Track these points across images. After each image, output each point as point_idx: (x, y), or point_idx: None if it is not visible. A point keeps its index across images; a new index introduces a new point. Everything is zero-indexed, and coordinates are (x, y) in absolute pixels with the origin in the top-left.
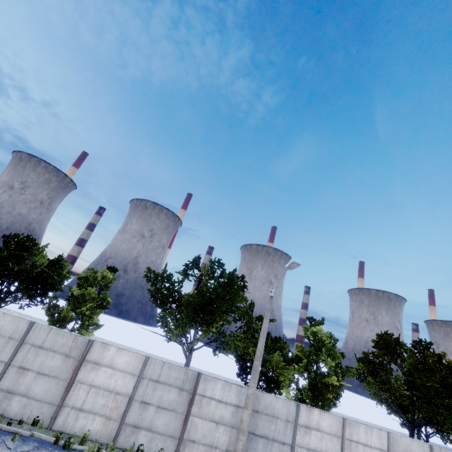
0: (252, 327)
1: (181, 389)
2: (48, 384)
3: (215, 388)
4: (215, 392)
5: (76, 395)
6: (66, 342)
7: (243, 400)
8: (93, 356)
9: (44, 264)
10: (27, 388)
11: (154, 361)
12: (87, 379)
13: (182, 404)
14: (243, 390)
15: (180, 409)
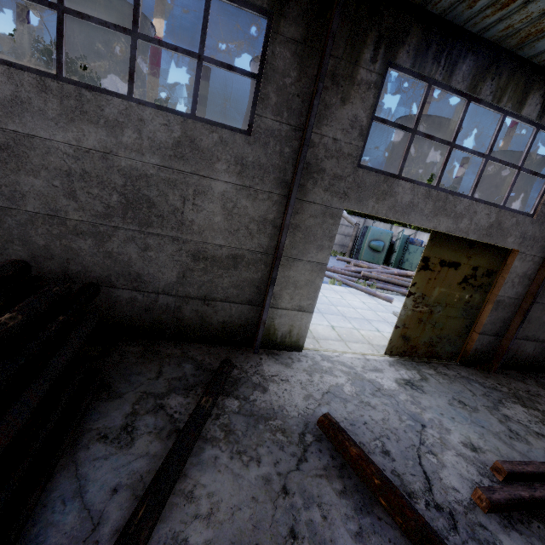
0: None
1: None
2: None
3: None
4: None
5: None
6: None
7: None
8: None
9: None
10: None
11: None
12: None
13: None
14: None
15: None
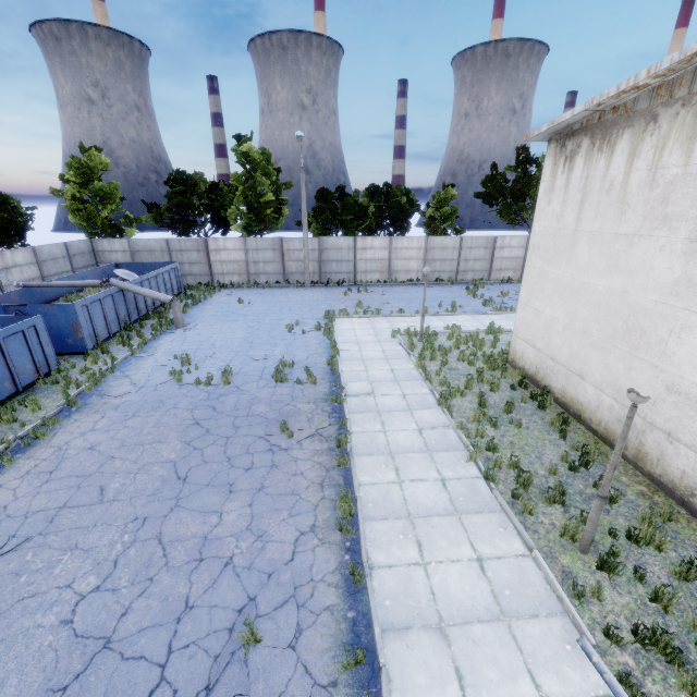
0: None
1: None
2: (481, 263)
3: None
4: None
5: (496, 264)
6: (483, 242)
7: None
8: (498, 244)
9: (402, 201)
10: (472, 268)
11: None
12: (499, 256)
13: None
14: None
15: None
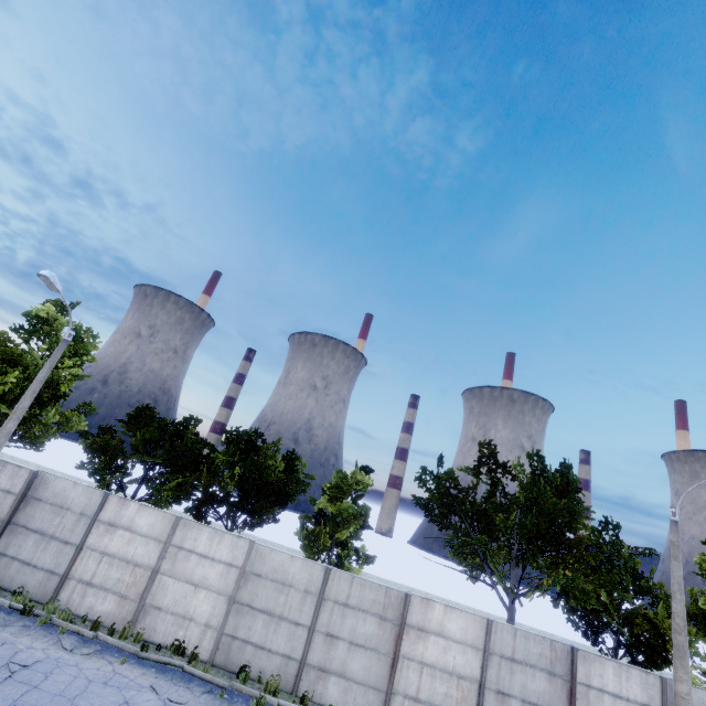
0: (621, 564)
1: (551, 673)
2: (366, 660)
3: (604, 674)
4: (606, 680)
5: (405, 677)
6: (376, 598)
7: (654, 695)
8: (414, 618)
9: (278, 468)
10: (342, 665)
11: (500, 628)
12: (415, 653)
13: (558, 698)
14: (650, 679)
15: (557, 705)
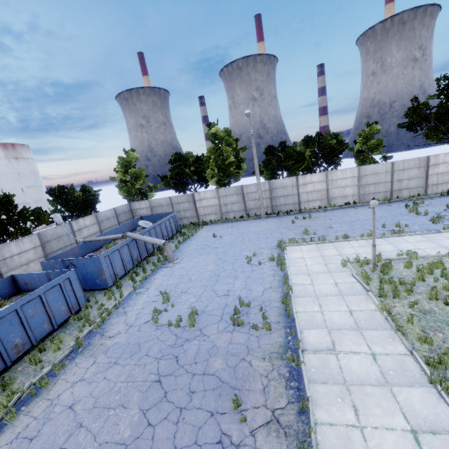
0: None
1: None
2: (415, 181)
3: None
4: None
5: (431, 180)
6: (415, 163)
7: None
8: (431, 163)
9: (332, 143)
10: (406, 186)
11: None
12: (434, 173)
13: None
14: None
15: None
